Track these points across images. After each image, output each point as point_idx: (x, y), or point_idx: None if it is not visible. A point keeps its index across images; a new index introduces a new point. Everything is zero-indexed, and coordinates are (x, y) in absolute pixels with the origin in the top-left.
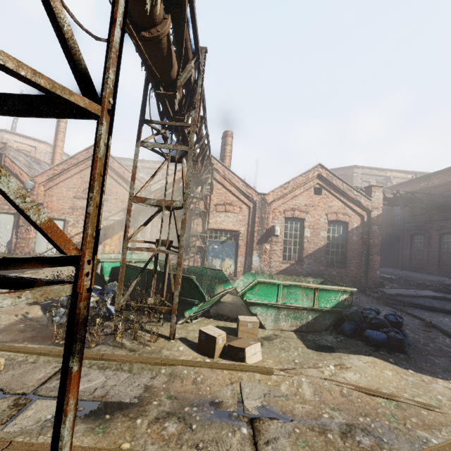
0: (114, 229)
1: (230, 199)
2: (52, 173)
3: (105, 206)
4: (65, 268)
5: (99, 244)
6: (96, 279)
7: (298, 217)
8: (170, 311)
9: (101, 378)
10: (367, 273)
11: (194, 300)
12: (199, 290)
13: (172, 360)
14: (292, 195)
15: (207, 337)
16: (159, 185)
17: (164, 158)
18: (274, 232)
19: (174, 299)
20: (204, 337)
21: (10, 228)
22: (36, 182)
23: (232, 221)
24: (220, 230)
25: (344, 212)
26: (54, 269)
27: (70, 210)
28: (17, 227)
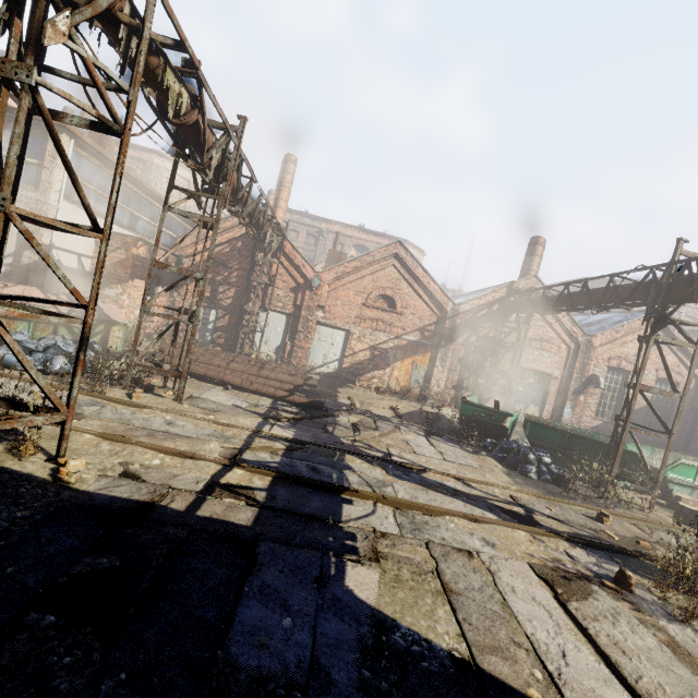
0: (407, 351)
1: (548, 335)
2: (341, 270)
3: (398, 321)
4: (358, 392)
5: (387, 366)
6: (491, 430)
7: (624, 368)
8: (653, 486)
9: (670, 537)
10: (688, 444)
11: (634, 473)
12: (643, 465)
13: (690, 529)
14: (622, 341)
15: (692, 513)
16: (470, 306)
17: (640, 339)
18: (599, 384)
19: (659, 477)
20: (688, 512)
21: (281, 331)
22: (321, 280)
23: (546, 362)
24: (529, 370)
25: (678, 370)
26: (351, 393)
27: (356, 320)
28: (291, 331)
